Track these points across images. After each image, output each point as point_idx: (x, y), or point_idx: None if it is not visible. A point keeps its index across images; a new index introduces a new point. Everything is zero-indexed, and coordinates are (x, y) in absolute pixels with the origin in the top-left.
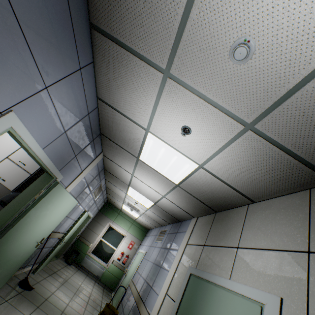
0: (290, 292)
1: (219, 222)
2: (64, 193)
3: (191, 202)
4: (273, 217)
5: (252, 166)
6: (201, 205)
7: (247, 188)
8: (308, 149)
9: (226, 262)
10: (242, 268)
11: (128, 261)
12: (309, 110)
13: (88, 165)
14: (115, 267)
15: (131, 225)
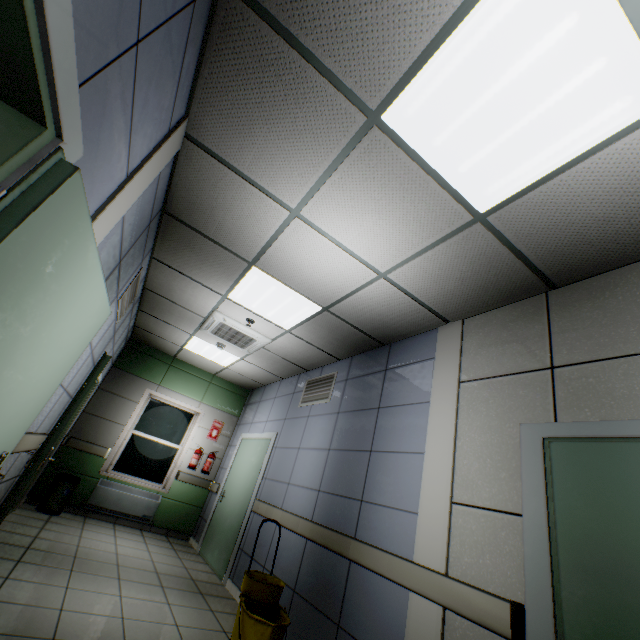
0: None
1: (587, 306)
2: (86, 251)
3: (486, 272)
4: None
5: None
6: (515, 277)
7: None
8: None
9: None
10: None
11: (214, 465)
12: None
13: (147, 155)
14: (187, 486)
15: (207, 387)
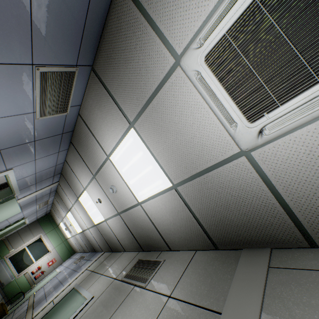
0: (98, 294)
1: (109, 258)
2: (15, 204)
3: (102, 239)
4: (123, 261)
5: (122, 231)
6: (106, 243)
7: (122, 241)
8: (134, 233)
9: (92, 281)
10: (95, 285)
11: (41, 277)
12: (131, 218)
13: (43, 188)
14: (25, 280)
15: (61, 242)
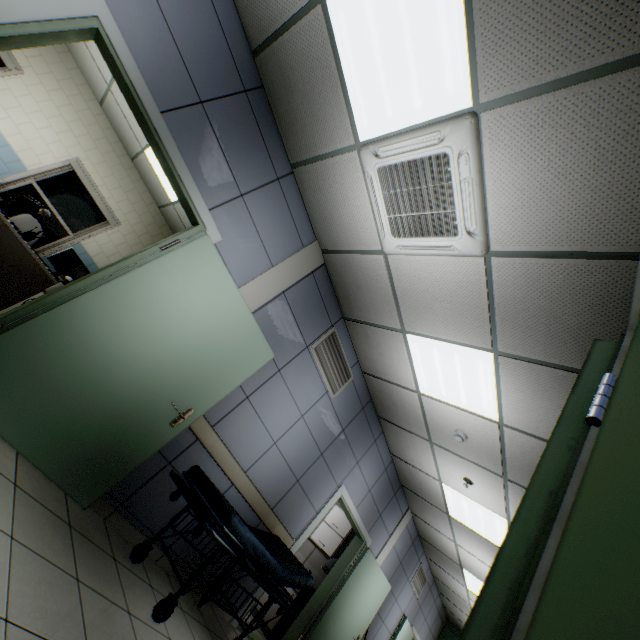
0: None
1: None
2: (374, 564)
3: None
4: None
5: None
6: None
7: None
8: None
9: None
10: None
11: None
12: (523, 467)
13: (395, 527)
14: None
15: None
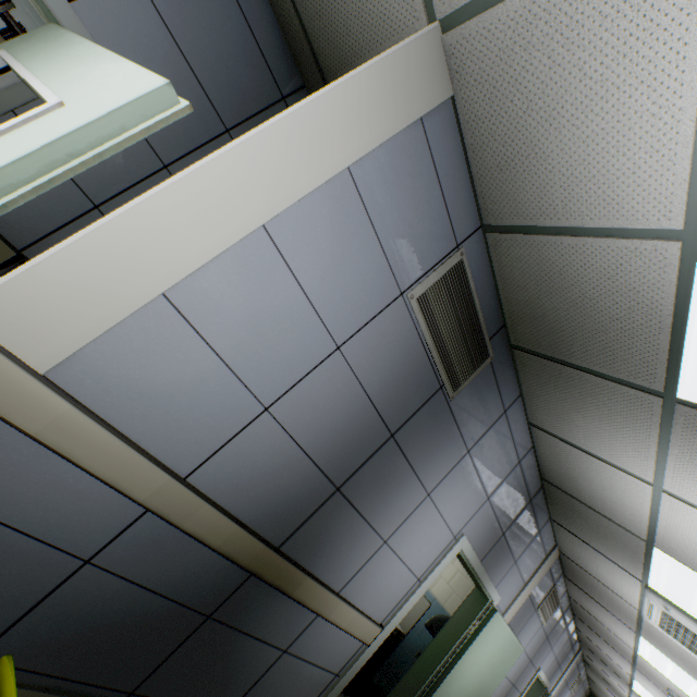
0: None
1: None
2: None
3: None
4: None
5: None
6: None
7: None
8: None
9: None
10: None
11: None
12: None
13: (567, 665)
14: None
15: None
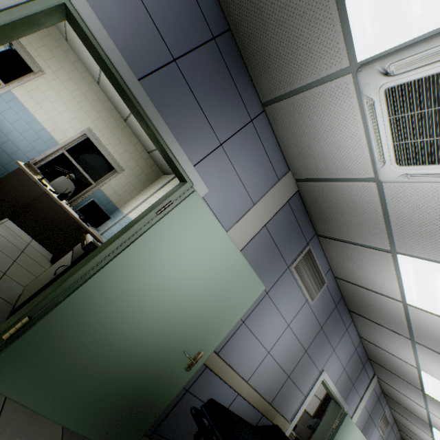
0: None
1: None
2: (352, 425)
3: None
4: None
5: None
6: None
7: None
8: None
9: None
10: None
11: None
12: None
13: (364, 390)
14: None
15: None
